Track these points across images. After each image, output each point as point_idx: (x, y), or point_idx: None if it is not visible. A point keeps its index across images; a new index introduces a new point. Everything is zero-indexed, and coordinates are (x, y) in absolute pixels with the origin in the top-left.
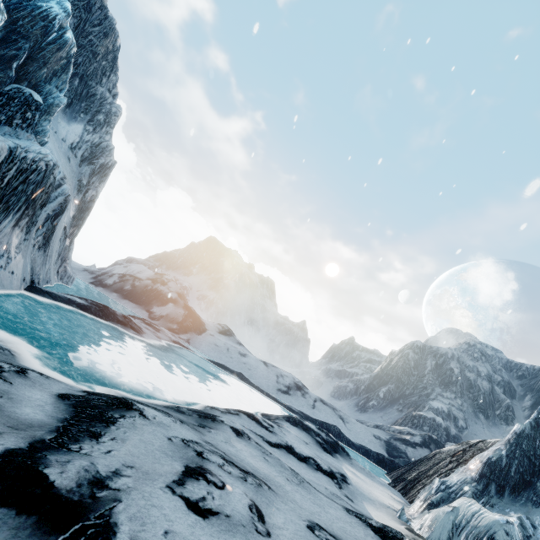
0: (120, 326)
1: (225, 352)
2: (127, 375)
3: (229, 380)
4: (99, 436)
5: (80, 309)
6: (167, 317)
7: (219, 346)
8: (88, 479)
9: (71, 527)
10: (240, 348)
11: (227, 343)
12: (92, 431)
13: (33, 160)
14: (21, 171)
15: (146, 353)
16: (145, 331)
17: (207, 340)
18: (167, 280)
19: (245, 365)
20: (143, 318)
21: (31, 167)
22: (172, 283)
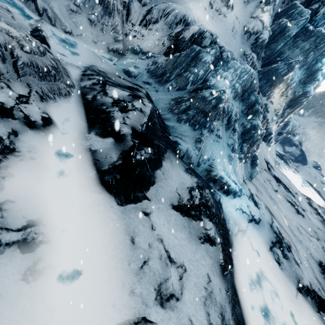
0: (285, 164)
1: (313, 178)
2: (296, 186)
3: (314, 192)
4: (312, 203)
5: (278, 157)
6: (290, 153)
7: (311, 174)
8: (315, 208)
9: (317, 211)
10: (321, 179)
11: (315, 174)
12: (311, 202)
13: (292, 128)
14: (289, 131)
15: (293, 176)
16: (289, 164)
17: (305, 169)
18: (296, 133)
19: (321, 188)
20: (284, 154)
21: (291, 130)
22: (298, 135)
